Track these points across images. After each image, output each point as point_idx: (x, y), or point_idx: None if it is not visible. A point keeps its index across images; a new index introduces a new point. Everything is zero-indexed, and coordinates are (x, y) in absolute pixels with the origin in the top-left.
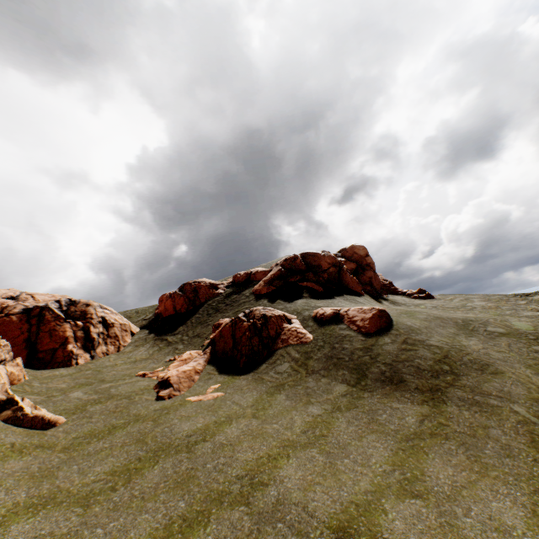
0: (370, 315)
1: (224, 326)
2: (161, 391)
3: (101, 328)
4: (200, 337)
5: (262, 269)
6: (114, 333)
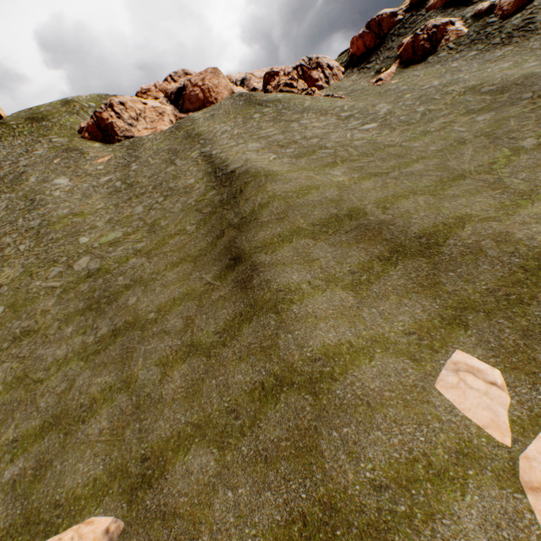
0: None
1: (406, 44)
2: (377, 84)
3: (328, 71)
4: (389, 59)
5: None
6: (335, 73)
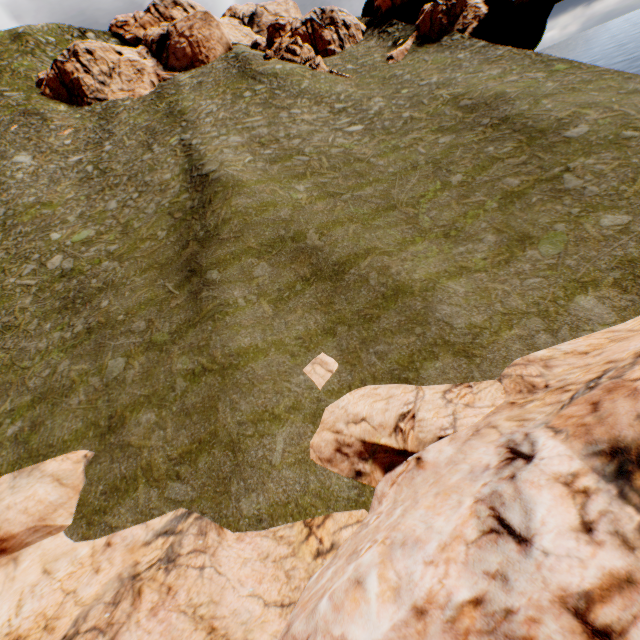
0: None
1: (426, 13)
2: (388, 63)
3: (344, 31)
4: (410, 26)
5: None
6: (352, 34)
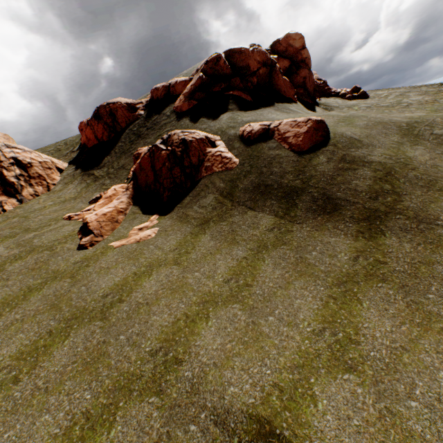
0: (304, 129)
1: (142, 157)
2: (83, 238)
3: (17, 171)
4: (125, 169)
5: (181, 78)
6: (37, 174)
